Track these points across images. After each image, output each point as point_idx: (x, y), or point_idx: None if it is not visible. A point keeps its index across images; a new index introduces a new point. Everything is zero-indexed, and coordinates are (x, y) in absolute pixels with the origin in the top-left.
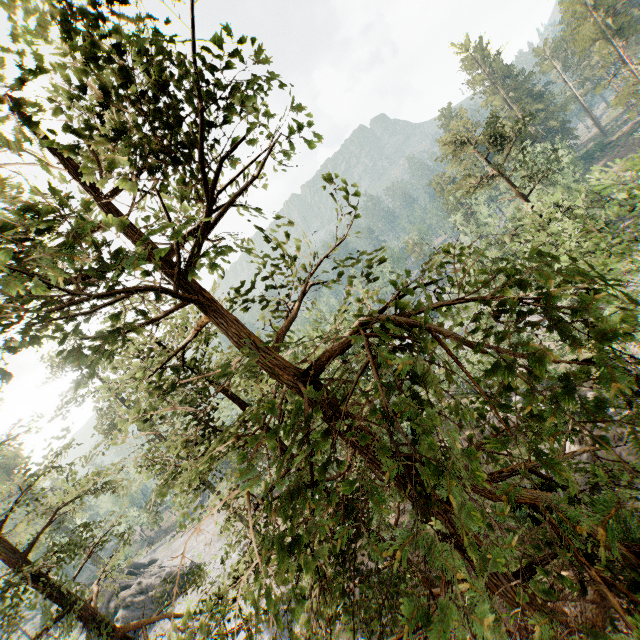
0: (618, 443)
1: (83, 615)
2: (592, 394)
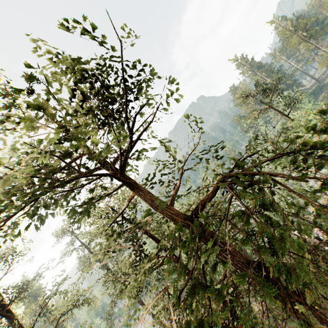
0: None
1: None
2: None
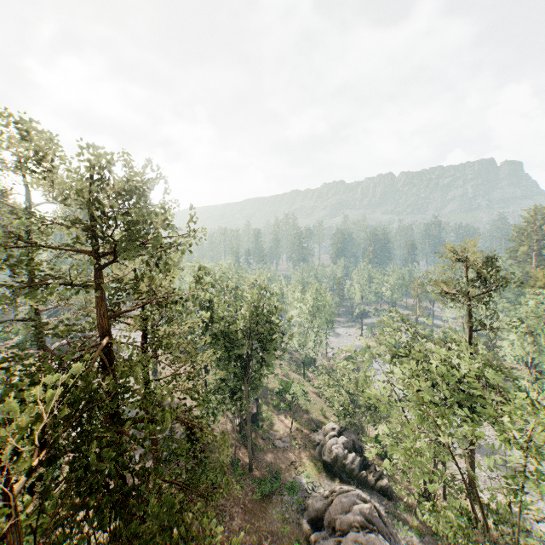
0: (344, 513)
1: (37, 328)
2: (386, 482)
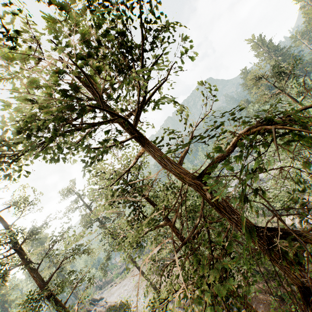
0: None
1: None
2: None
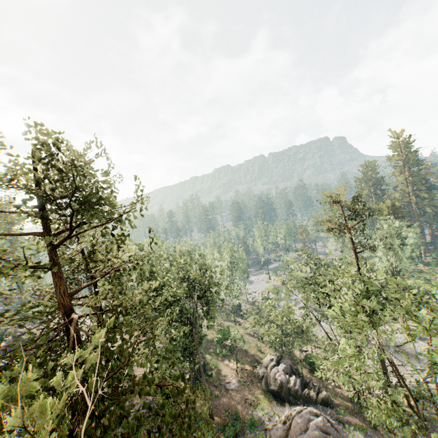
0: (303, 432)
1: None
2: (325, 393)
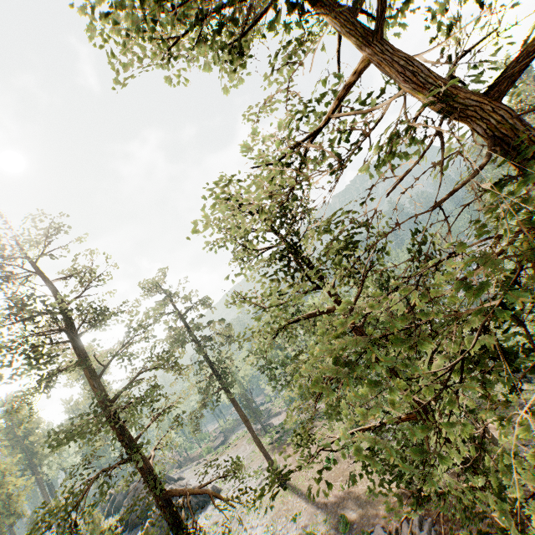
0: None
1: (143, 467)
2: None
